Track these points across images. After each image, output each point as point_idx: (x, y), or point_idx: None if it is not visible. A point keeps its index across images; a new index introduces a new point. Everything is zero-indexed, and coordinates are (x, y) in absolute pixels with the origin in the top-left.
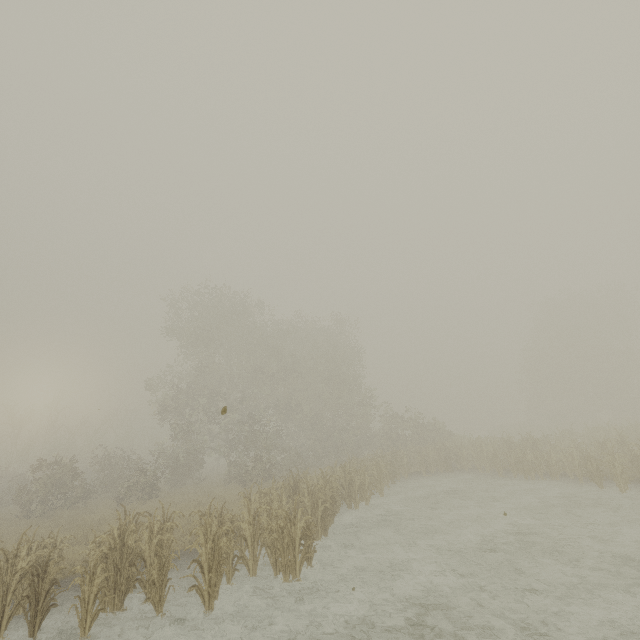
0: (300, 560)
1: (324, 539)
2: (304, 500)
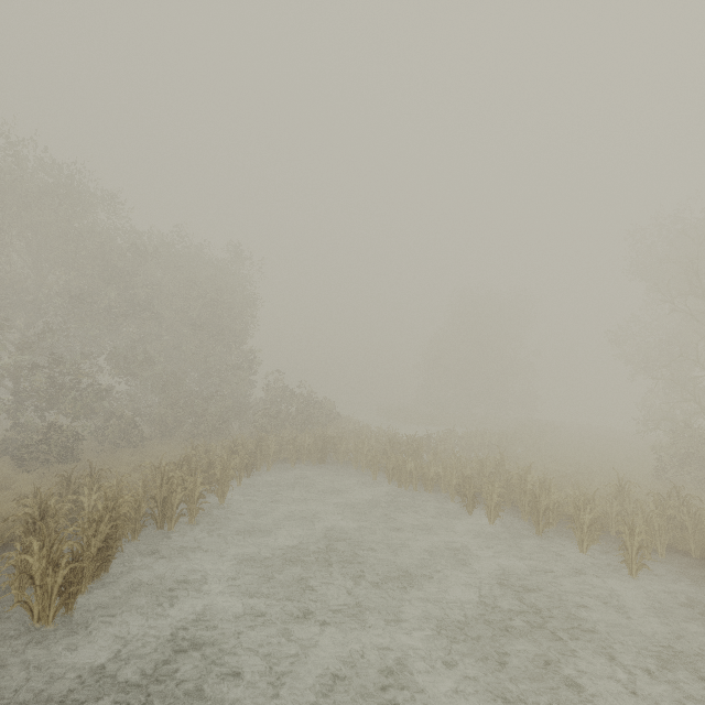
0: None
1: (64, 617)
2: (27, 559)
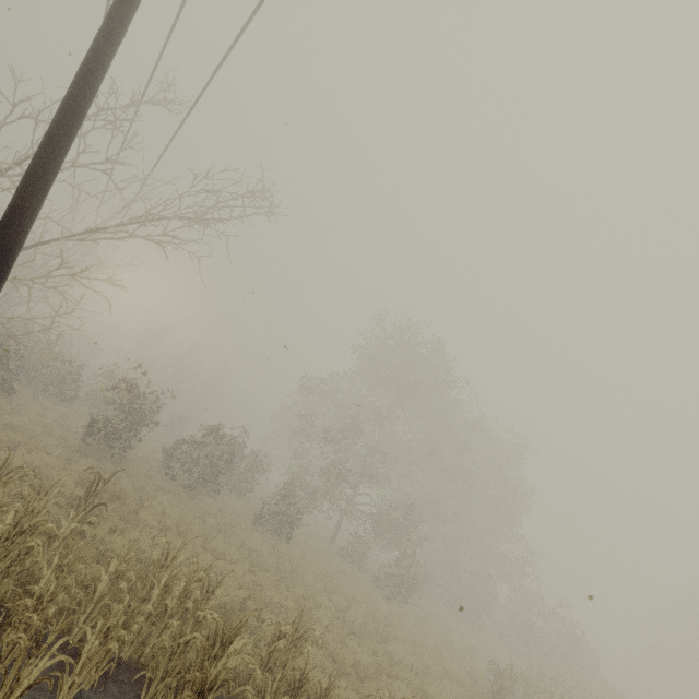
0: None
1: None
2: None
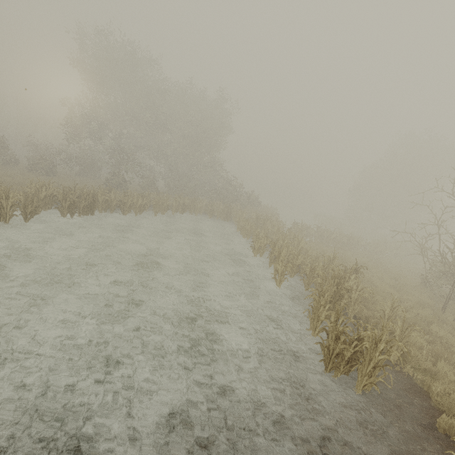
0: (10, 216)
1: (70, 218)
2: (59, 196)
